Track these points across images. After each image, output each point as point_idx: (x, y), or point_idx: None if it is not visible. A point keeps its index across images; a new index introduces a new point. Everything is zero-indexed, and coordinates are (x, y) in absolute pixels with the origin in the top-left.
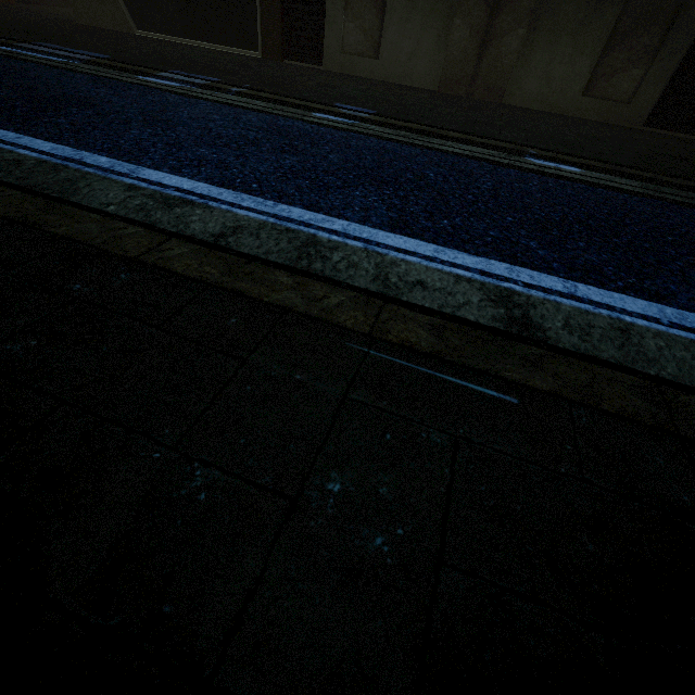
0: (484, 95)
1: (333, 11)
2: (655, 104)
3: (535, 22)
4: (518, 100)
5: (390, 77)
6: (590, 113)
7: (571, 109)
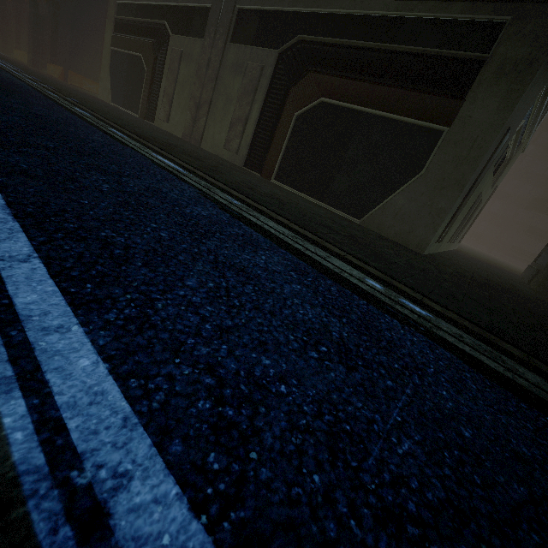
0: (194, 142)
1: (160, 104)
2: (246, 157)
3: (210, 116)
4: (206, 147)
5: (171, 131)
6: (226, 157)
7: (221, 154)
